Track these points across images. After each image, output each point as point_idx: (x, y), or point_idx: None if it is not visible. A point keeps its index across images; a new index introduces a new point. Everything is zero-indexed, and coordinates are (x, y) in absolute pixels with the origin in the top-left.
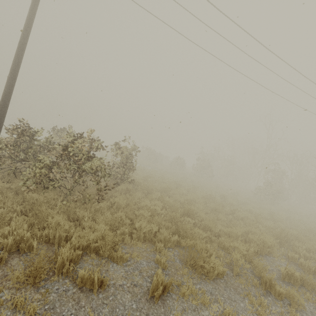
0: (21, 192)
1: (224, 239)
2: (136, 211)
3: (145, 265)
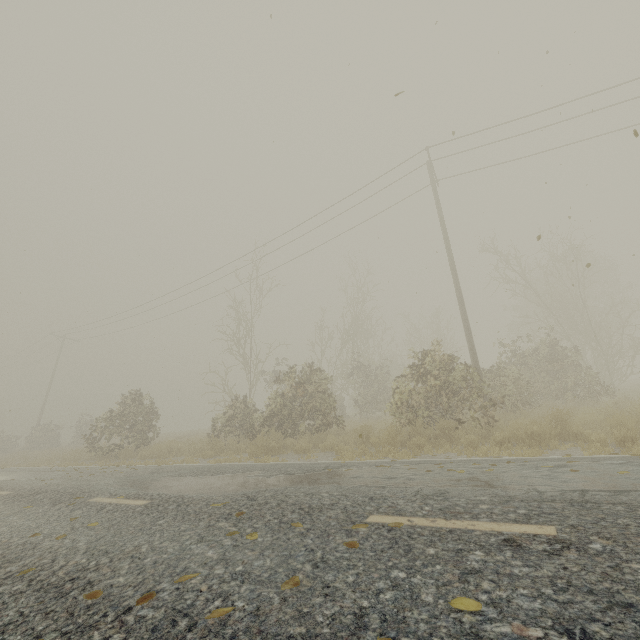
0: None
1: None
2: None
3: None
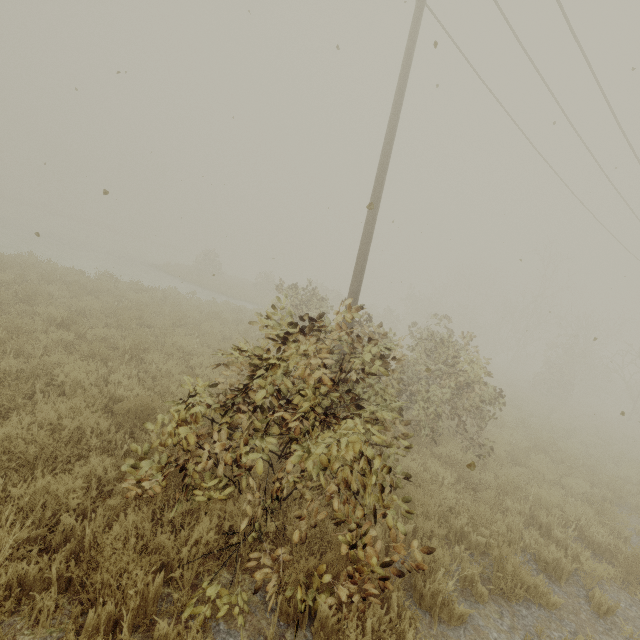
0: (414, 443)
1: (633, 488)
2: (532, 456)
3: (636, 540)
